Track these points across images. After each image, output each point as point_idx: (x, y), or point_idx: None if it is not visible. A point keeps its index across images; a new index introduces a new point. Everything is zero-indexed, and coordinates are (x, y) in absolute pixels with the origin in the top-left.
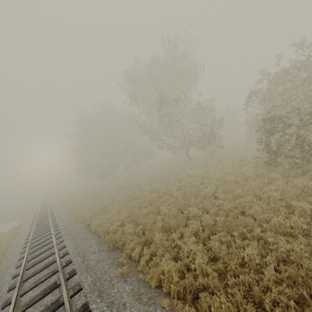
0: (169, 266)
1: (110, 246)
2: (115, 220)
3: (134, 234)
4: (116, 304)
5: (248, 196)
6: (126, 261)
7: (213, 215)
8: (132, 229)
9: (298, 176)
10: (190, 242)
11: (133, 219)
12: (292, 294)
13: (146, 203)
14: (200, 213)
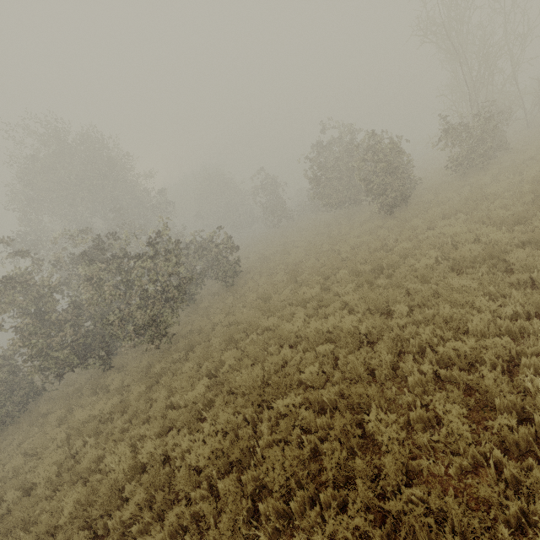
0: None
1: None
2: None
3: None
4: None
5: None
6: None
7: None
8: None
9: None
10: None
11: None
12: None
13: None
14: None
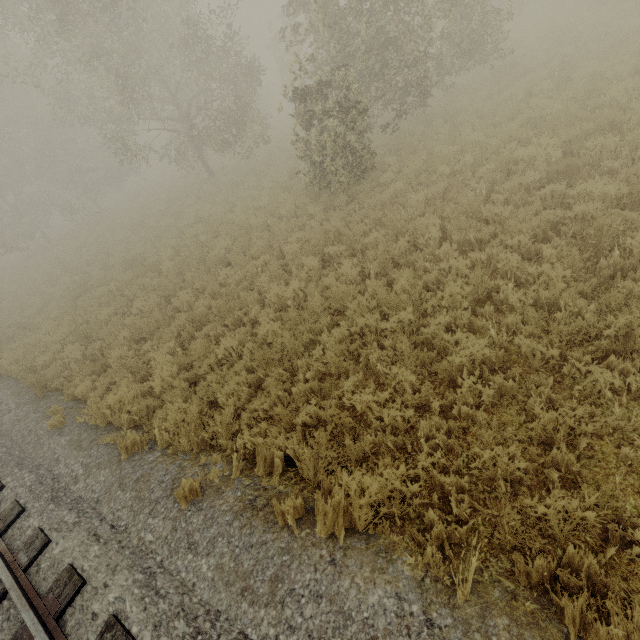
0: (121, 395)
1: (37, 392)
2: (49, 344)
3: (88, 359)
4: (46, 464)
5: (263, 256)
6: (69, 406)
7: (209, 299)
8: (80, 353)
9: (342, 207)
10: (165, 350)
11: (82, 333)
12: (251, 379)
13: (110, 296)
14: (191, 299)
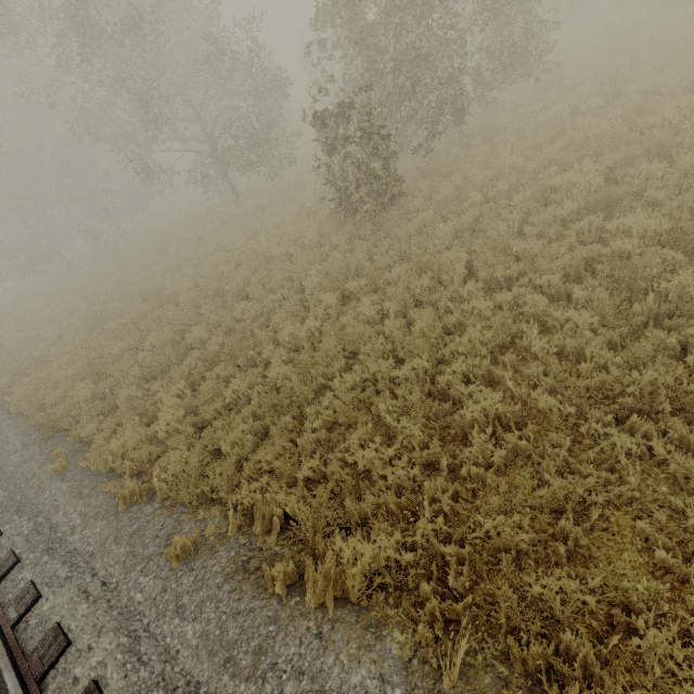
0: (124, 440)
1: (44, 433)
2: (60, 379)
3: (98, 397)
4: (46, 512)
5: (281, 290)
6: (74, 448)
7: (223, 336)
8: (89, 392)
9: (368, 237)
10: (174, 391)
11: (93, 370)
12: (257, 427)
13: (125, 329)
14: (205, 335)
